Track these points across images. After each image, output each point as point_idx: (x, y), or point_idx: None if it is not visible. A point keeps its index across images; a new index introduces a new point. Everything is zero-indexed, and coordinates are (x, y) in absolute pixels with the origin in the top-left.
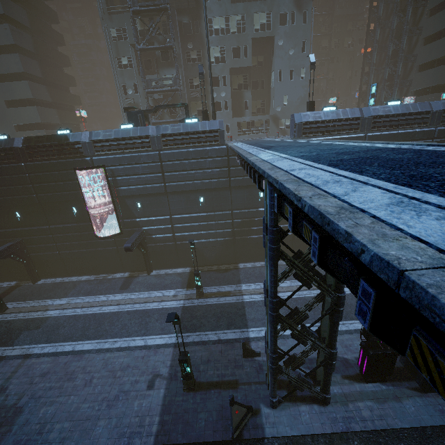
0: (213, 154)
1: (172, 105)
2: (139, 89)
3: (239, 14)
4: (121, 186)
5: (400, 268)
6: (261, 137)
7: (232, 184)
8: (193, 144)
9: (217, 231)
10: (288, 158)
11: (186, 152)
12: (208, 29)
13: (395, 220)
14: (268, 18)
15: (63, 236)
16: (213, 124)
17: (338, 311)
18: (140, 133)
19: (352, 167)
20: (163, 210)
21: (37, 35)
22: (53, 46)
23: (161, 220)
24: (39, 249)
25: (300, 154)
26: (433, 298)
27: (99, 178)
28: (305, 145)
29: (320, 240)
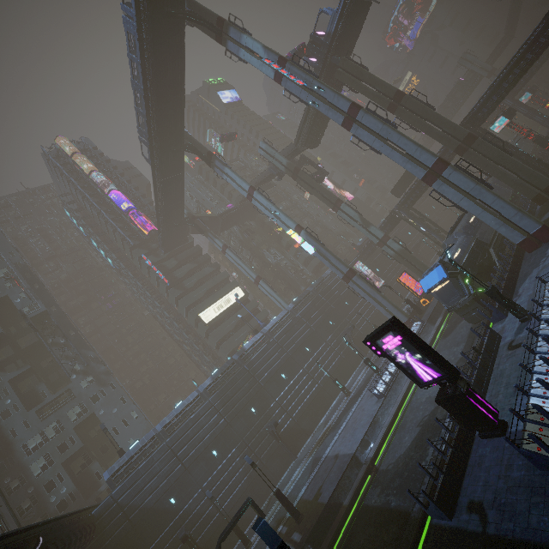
0: None
1: None
2: None
3: (53, 422)
4: None
5: None
6: None
7: None
8: None
9: None
10: None
11: None
12: (25, 452)
13: None
14: (82, 406)
15: None
16: None
17: None
18: None
19: None
20: None
21: None
22: None
23: None
24: None
25: None
26: None
27: None
28: None
29: None
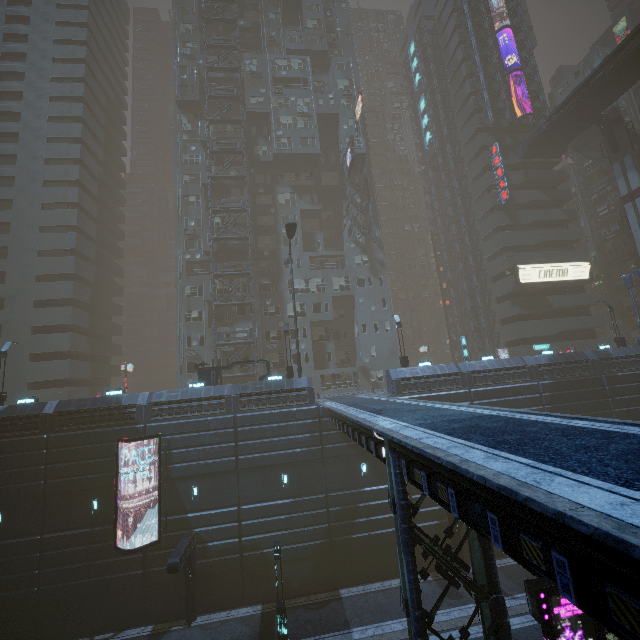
0: (302, 415)
1: (252, 361)
2: (206, 341)
3: (318, 277)
4: (175, 463)
5: (484, 476)
6: (350, 391)
7: (326, 454)
8: (277, 404)
9: (306, 528)
10: (409, 426)
11: (269, 414)
12: (288, 288)
13: (486, 464)
14: (347, 281)
15: (59, 554)
16: (301, 382)
17: (503, 627)
18: (214, 393)
19: (462, 436)
20: (229, 497)
21: (96, 288)
22: (109, 296)
23: (225, 513)
24: (5, 583)
25: (416, 421)
26: (492, 481)
27: (148, 452)
28: (414, 409)
29: (456, 494)
